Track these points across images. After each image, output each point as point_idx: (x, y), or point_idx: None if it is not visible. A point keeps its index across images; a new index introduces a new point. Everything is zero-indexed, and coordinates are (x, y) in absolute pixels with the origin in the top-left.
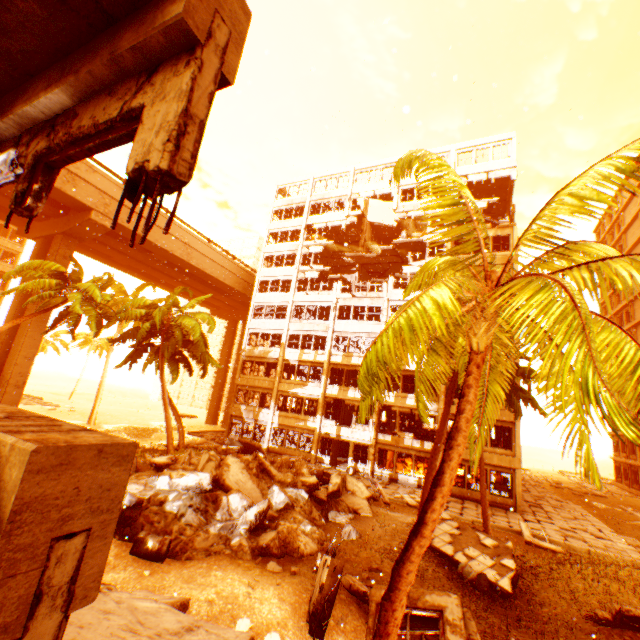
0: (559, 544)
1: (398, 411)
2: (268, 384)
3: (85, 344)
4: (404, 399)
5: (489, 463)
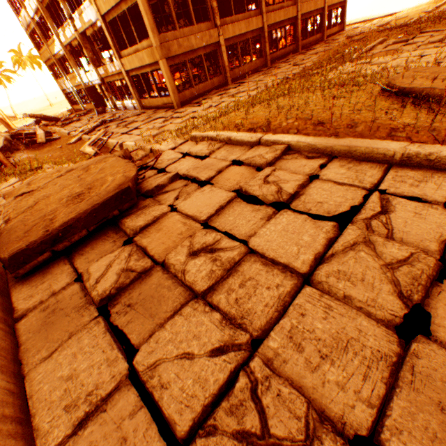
0: (110, 145)
1: (91, 36)
2: (48, 54)
3: (20, 66)
4: (82, 18)
5: (147, 65)
